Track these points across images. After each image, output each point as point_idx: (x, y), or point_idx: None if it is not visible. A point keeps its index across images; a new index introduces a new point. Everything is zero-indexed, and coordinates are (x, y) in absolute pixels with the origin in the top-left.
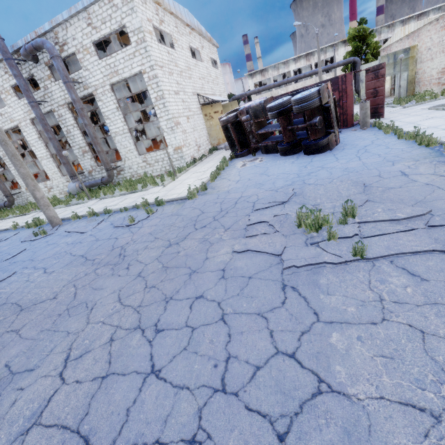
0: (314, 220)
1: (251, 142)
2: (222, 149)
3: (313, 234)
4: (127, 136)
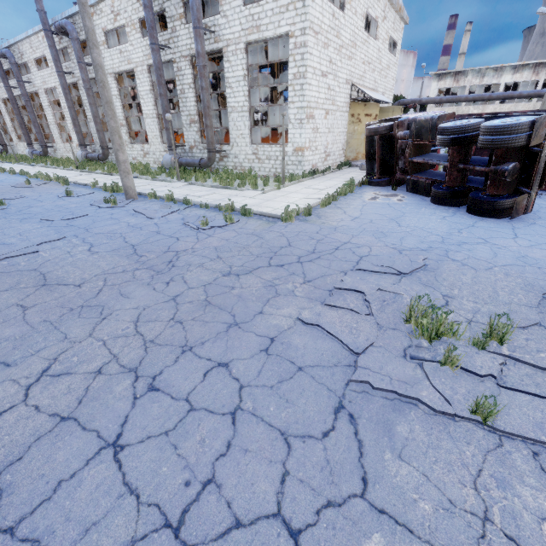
0: (433, 324)
1: (397, 170)
2: (357, 166)
3: (423, 343)
4: (245, 116)
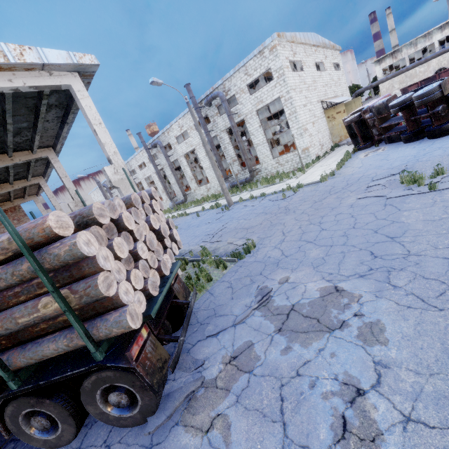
0: (410, 177)
1: (374, 135)
2: (343, 145)
3: (411, 186)
4: (265, 145)
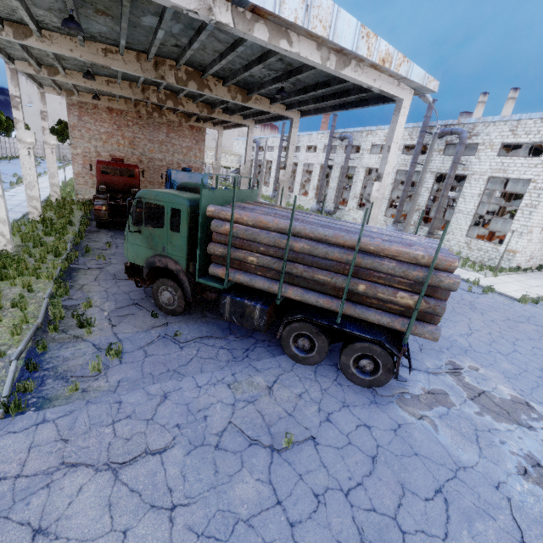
0: None
1: None
2: None
3: None
4: (468, 218)
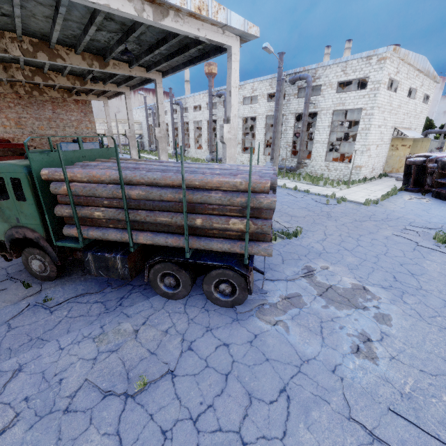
0: (443, 238)
1: (426, 184)
2: (391, 177)
3: (439, 244)
4: (324, 146)
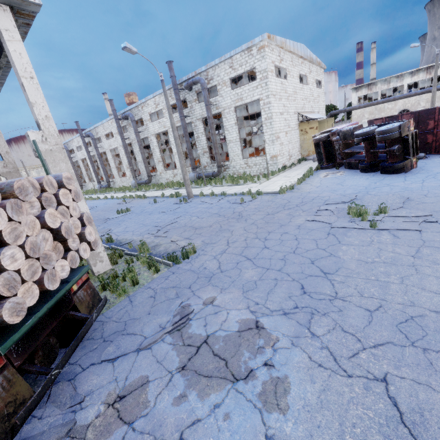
0: (357, 210)
1: (337, 158)
2: (310, 160)
3: (355, 218)
4: (237, 144)
